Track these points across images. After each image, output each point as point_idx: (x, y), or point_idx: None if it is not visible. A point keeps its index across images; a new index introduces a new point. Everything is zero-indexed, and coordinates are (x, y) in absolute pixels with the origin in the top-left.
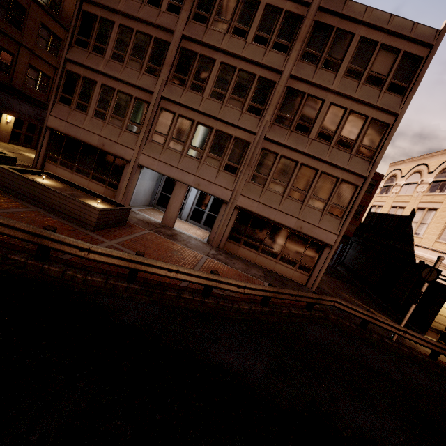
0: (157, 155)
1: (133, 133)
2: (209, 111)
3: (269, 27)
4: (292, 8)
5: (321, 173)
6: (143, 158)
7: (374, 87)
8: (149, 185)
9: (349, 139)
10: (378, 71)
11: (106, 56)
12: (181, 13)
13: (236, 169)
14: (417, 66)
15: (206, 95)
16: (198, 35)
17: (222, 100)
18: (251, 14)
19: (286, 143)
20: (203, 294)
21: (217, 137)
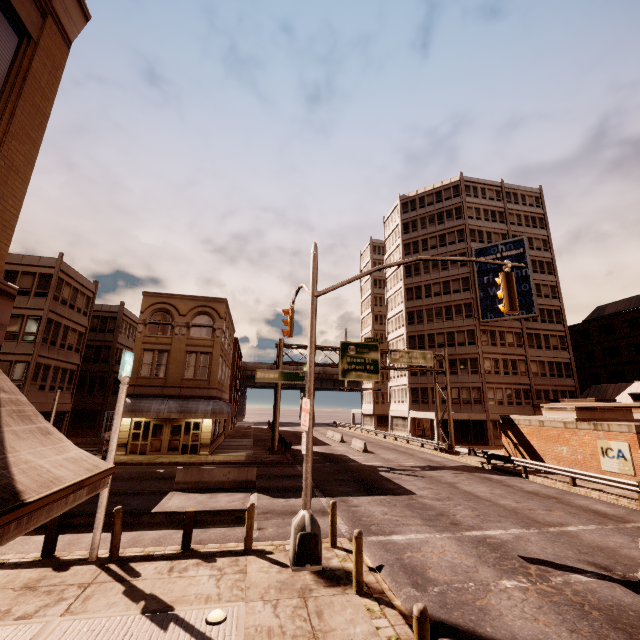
0: None
1: None
2: None
3: None
4: None
5: None
6: None
7: (24, 296)
8: None
9: (14, 333)
10: (25, 287)
11: None
12: None
13: None
14: (51, 279)
15: None
16: None
17: None
18: None
19: None
20: None
21: None
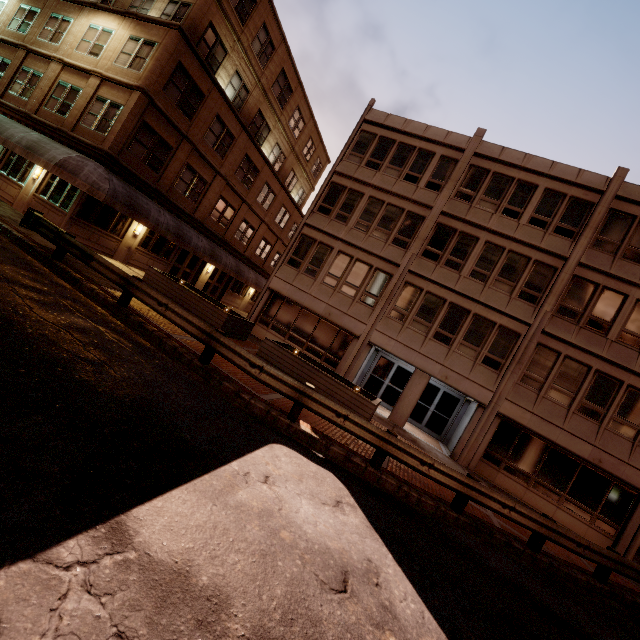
0: (395, 334)
1: (367, 305)
2: (467, 292)
3: (549, 210)
4: (579, 194)
5: (628, 387)
6: (377, 335)
7: None
8: (363, 364)
9: None
10: None
11: (349, 224)
12: (443, 191)
13: (499, 365)
14: None
15: (464, 273)
16: (461, 213)
17: (485, 280)
18: (527, 196)
19: (573, 341)
20: (531, 546)
21: (474, 322)
